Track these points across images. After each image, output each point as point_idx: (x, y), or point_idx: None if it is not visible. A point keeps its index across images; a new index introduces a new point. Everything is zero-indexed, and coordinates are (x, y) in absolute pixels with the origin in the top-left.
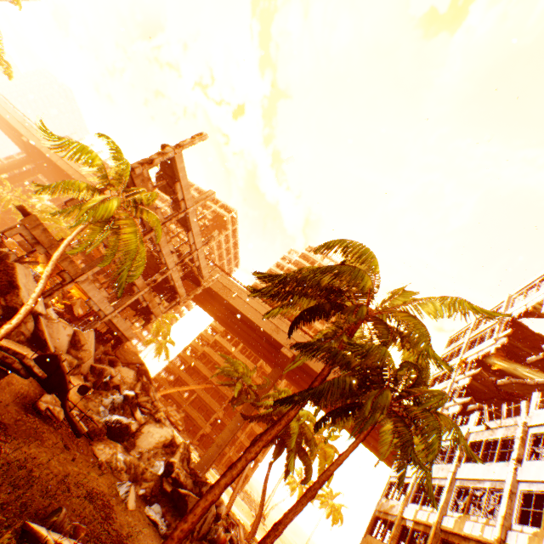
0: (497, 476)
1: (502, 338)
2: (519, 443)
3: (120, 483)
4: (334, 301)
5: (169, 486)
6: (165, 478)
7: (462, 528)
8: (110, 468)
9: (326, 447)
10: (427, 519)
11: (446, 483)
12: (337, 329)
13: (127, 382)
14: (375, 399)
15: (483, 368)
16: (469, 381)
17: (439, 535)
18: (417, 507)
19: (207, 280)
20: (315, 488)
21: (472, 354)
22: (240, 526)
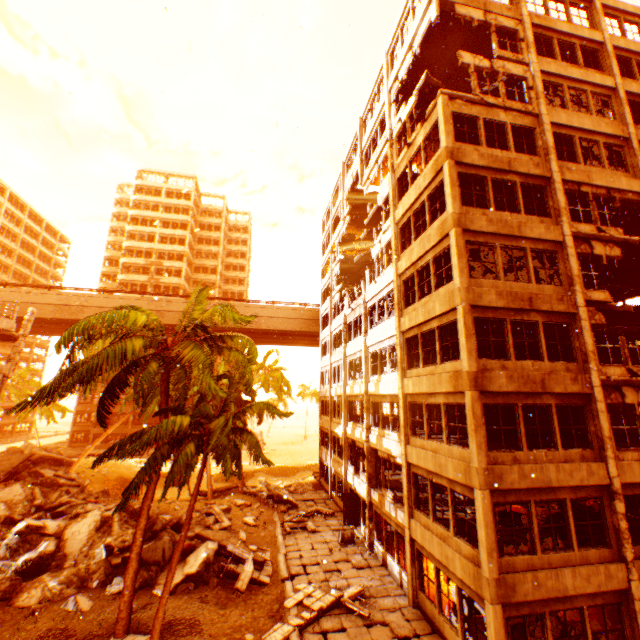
0: (360, 348)
1: (347, 217)
2: (364, 319)
3: (65, 604)
4: (133, 356)
5: (119, 558)
6: (111, 556)
7: (354, 391)
8: (49, 601)
9: (274, 374)
10: (341, 392)
11: (342, 363)
12: (160, 369)
13: (21, 501)
14: (169, 477)
15: (350, 244)
16: (340, 267)
17: (347, 399)
18: (336, 385)
19: (27, 311)
20: (187, 523)
21: (336, 239)
22: (214, 506)
